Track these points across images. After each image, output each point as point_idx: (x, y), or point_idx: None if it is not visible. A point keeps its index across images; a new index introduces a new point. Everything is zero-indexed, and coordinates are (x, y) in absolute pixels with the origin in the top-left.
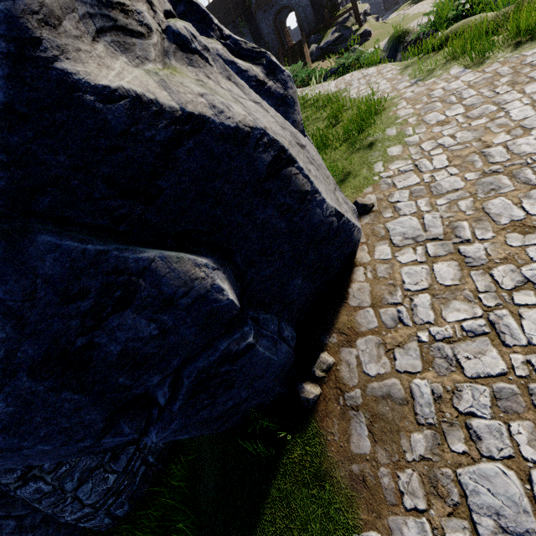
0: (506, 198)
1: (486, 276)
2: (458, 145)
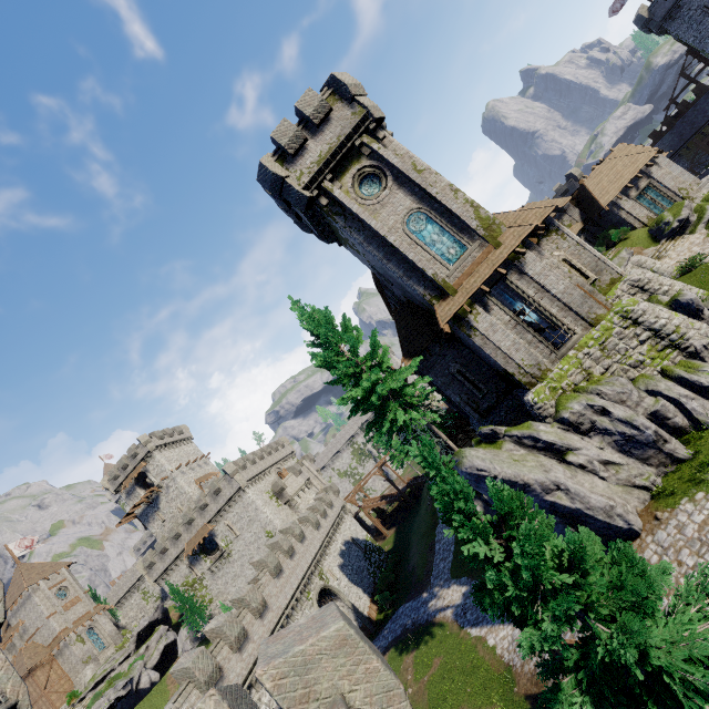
0: (688, 552)
1: None
2: None
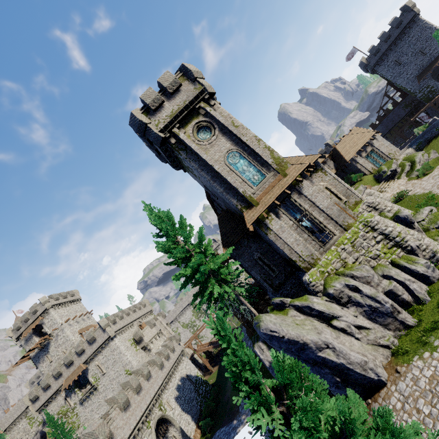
0: (424, 401)
1: (402, 413)
2: (438, 372)
